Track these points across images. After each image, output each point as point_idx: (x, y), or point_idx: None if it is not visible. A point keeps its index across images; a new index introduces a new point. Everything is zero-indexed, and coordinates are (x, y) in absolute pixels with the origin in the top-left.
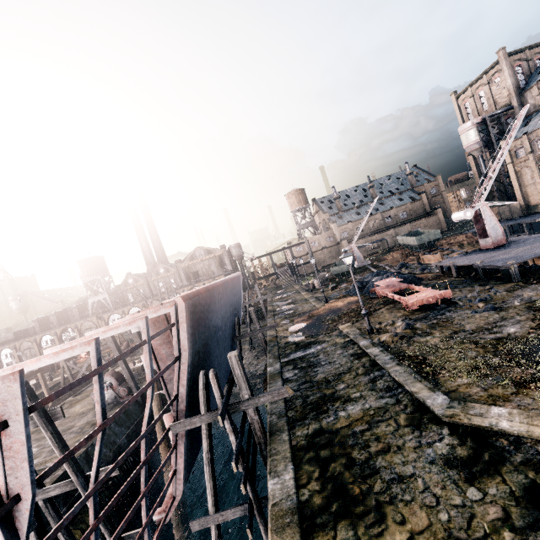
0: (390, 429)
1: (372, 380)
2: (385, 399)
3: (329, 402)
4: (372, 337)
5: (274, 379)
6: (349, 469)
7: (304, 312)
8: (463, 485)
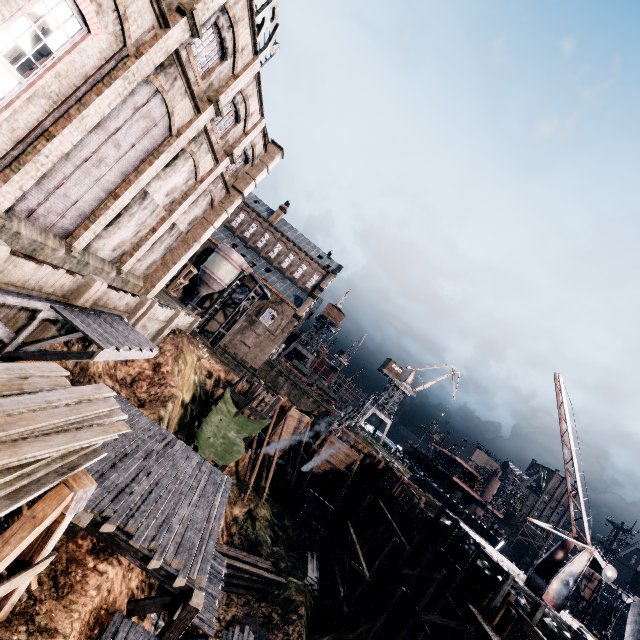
0: None
1: None
2: None
3: None
4: None
5: None
6: None
7: None
8: None
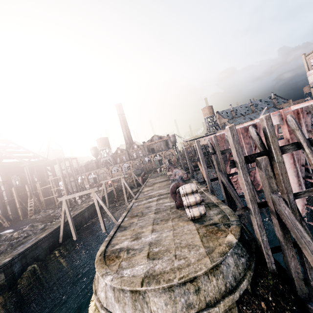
0: None
1: None
2: None
3: None
4: None
5: None
6: None
7: None
8: None
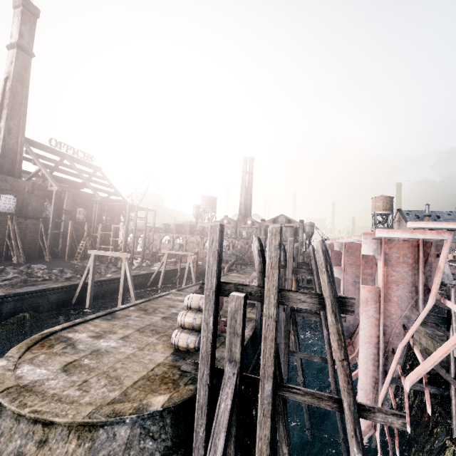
0: None
1: None
2: None
3: None
4: None
5: (423, 324)
6: None
7: None
8: None
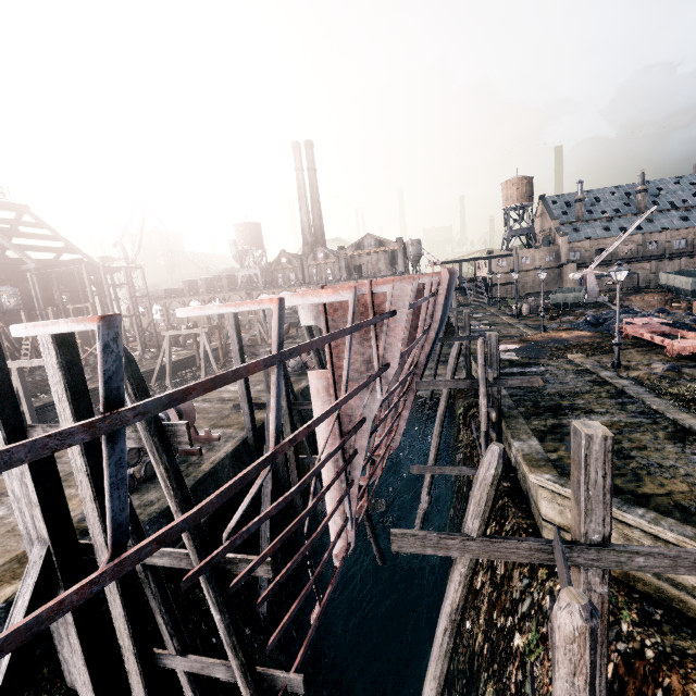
0: (646, 437)
1: (620, 403)
2: (638, 418)
3: (567, 409)
4: (618, 371)
5: None
6: None
7: (511, 336)
8: None
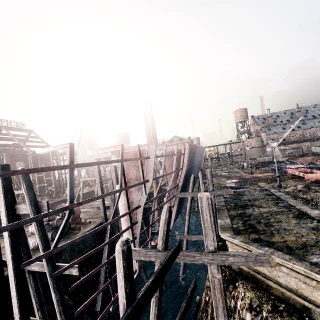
0: (283, 217)
1: (276, 203)
2: (282, 209)
3: (249, 206)
4: (280, 189)
5: (219, 196)
6: (258, 223)
7: (236, 176)
8: (318, 234)
